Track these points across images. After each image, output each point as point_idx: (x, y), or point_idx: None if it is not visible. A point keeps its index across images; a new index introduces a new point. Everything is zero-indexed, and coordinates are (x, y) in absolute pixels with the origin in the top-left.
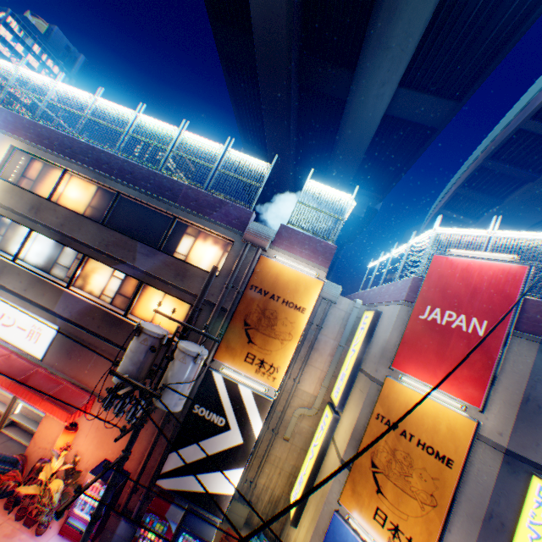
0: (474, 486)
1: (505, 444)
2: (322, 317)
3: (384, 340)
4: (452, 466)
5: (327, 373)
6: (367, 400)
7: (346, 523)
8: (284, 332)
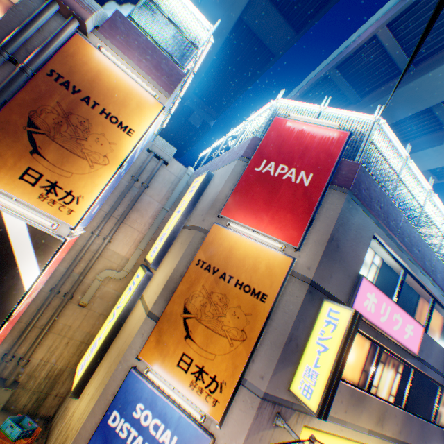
0: (282, 316)
1: (312, 276)
2: (151, 174)
3: (215, 193)
4: (266, 300)
5: (146, 236)
6: (190, 249)
7: (144, 378)
8: (99, 153)
